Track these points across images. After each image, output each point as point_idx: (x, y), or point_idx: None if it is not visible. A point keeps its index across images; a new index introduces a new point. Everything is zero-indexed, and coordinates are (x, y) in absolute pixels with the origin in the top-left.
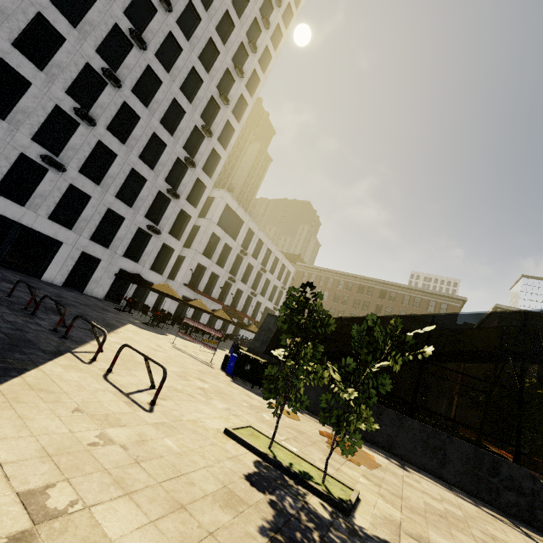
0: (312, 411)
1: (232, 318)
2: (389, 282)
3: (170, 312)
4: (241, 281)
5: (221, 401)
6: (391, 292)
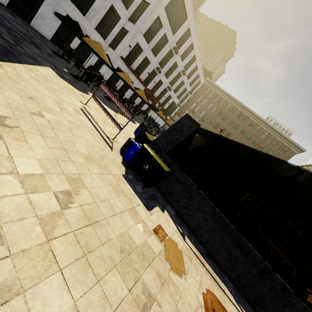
0: (192, 229)
1: (149, 100)
2: (262, 118)
3: (106, 77)
4: (164, 74)
5: (71, 272)
6: (258, 125)
